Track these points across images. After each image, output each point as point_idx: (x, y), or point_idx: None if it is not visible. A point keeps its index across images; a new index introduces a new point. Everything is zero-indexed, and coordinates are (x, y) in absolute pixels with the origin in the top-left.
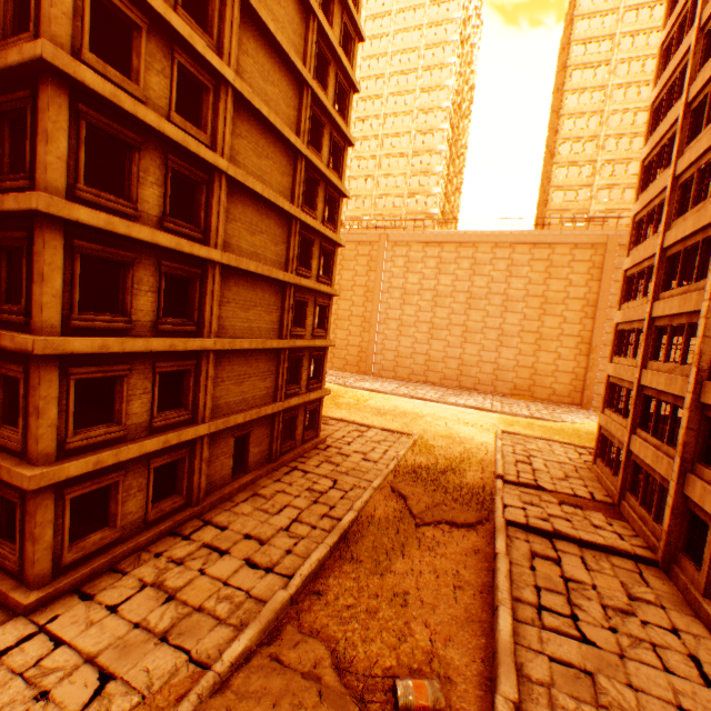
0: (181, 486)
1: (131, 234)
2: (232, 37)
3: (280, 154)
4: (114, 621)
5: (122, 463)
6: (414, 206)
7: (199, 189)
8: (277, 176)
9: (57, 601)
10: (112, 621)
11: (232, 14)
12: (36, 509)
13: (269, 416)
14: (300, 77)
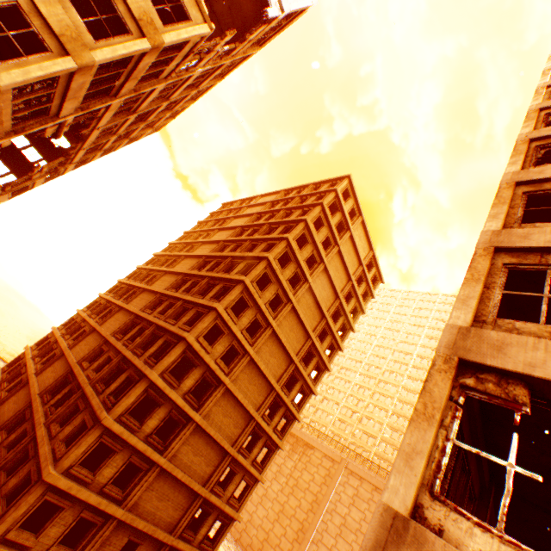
0: (80, 544)
1: (169, 394)
2: (261, 340)
3: (263, 385)
4: None
5: (75, 498)
6: (383, 450)
7: (211, 386)
8: (256, 393)
9: None
10: None
11: (266, 334)
12: (34, 490)
13: (160, 541)
14: (292, 358)
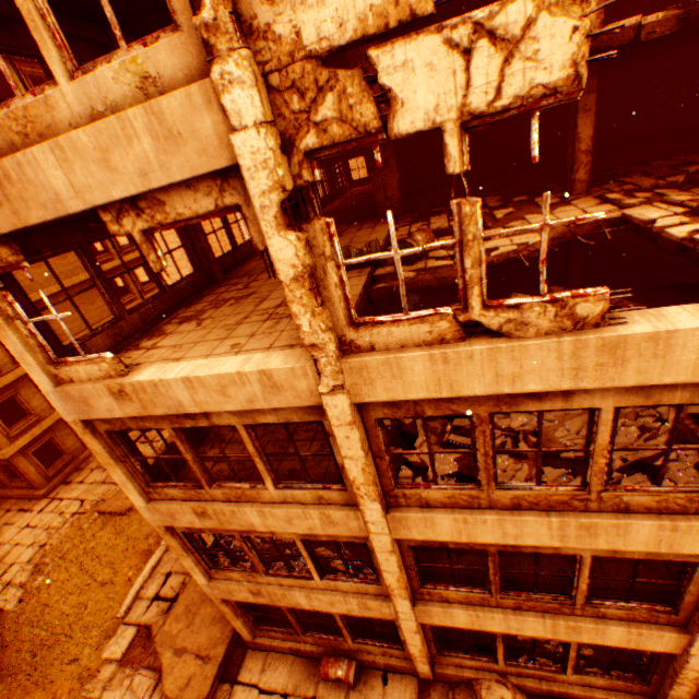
0: None
1: None
2: None
3: None
4: (83, 485)
5: (50, 429)
6: None
7: None
8: None
9: (57, 489)
10: (82, 486)
11: None
12: (18, 463)
13: None
14: None
